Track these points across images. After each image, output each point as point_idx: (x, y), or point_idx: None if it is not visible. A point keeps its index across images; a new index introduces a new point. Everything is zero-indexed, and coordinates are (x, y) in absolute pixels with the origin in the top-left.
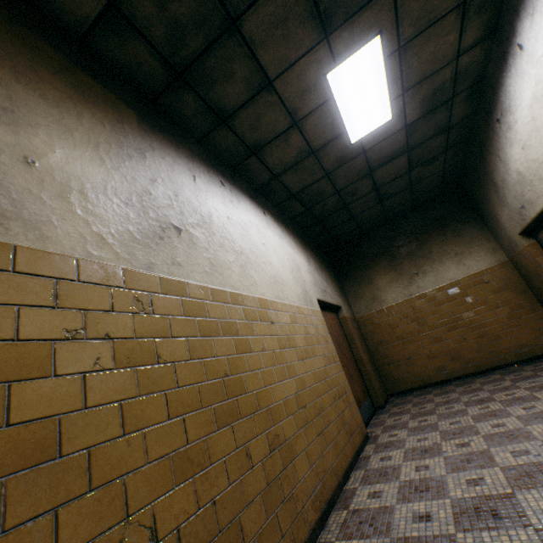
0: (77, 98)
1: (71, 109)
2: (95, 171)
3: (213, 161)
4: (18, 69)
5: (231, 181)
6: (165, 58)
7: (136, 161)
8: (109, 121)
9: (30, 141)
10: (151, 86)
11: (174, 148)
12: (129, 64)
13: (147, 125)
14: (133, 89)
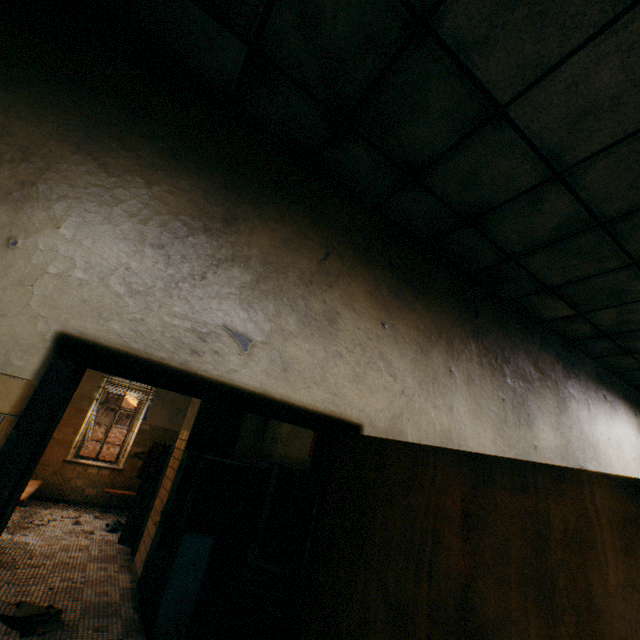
0: (542, 379)
1: (541, 391)
2: (551, 437)
3: (598, 372)
4: (527, 378)
5: (609, 387)
6: (600, 329)
7: (563, 414)
8: (552, 385)
9: (534, 431)
10: (574, 336)
11: (577, 381)
12: (566, 329)
13: (565, 369)
14: (558, 337)
